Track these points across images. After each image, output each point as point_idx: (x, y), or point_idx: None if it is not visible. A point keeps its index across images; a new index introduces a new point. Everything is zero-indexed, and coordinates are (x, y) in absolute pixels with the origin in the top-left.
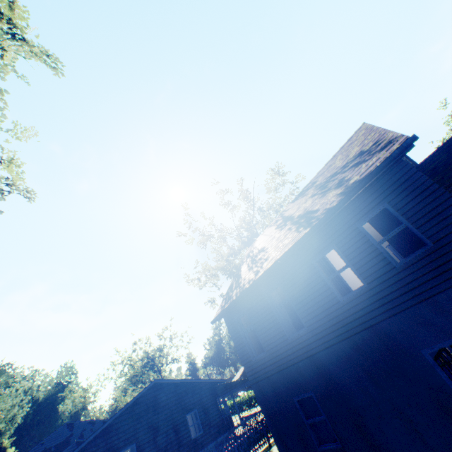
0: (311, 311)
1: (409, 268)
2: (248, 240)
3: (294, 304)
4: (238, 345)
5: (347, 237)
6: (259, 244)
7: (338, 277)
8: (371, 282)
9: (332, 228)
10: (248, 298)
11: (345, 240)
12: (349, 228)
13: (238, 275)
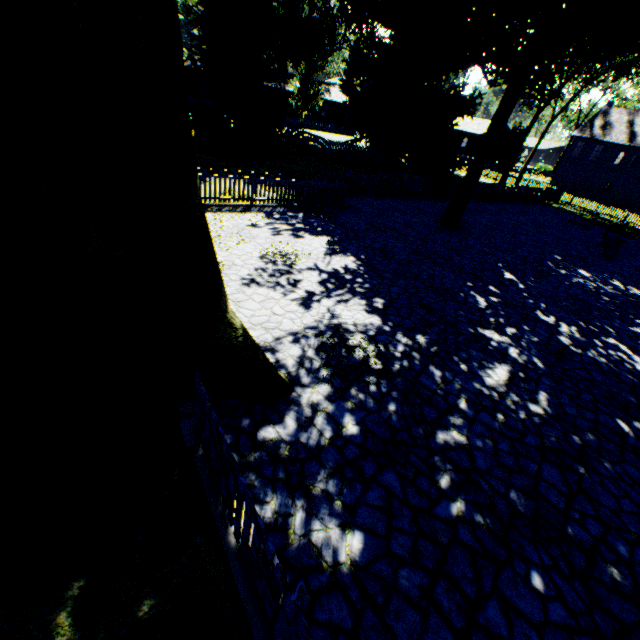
0: (600, 160)
1: (626, 169)
2: (611, 100)
3: (599, 155)
4: (569, 149)
5: (628, 155)
6: (612, 118)
7: (615, 159)
8: (618, 166)
9: (630, 150)
10: (590, 142)
11: (627, 155)
12: (632, 154)
13: (591, 123)
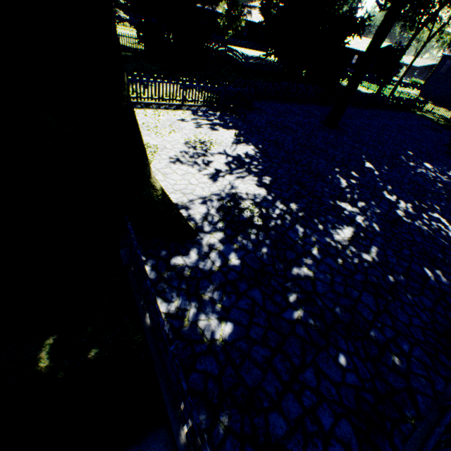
0: None
1: None
2: None
3: None
4: (439, 67)
5: None
6: None
7: None
8: None
9: None
10: None
11: None
12: None
13: None
